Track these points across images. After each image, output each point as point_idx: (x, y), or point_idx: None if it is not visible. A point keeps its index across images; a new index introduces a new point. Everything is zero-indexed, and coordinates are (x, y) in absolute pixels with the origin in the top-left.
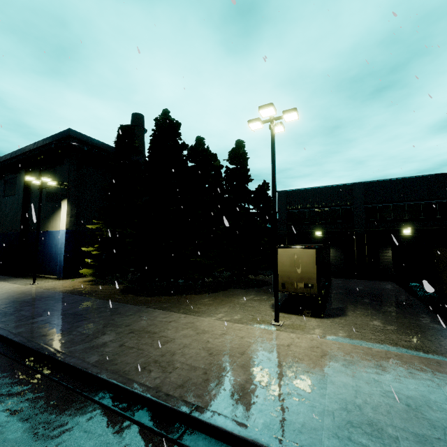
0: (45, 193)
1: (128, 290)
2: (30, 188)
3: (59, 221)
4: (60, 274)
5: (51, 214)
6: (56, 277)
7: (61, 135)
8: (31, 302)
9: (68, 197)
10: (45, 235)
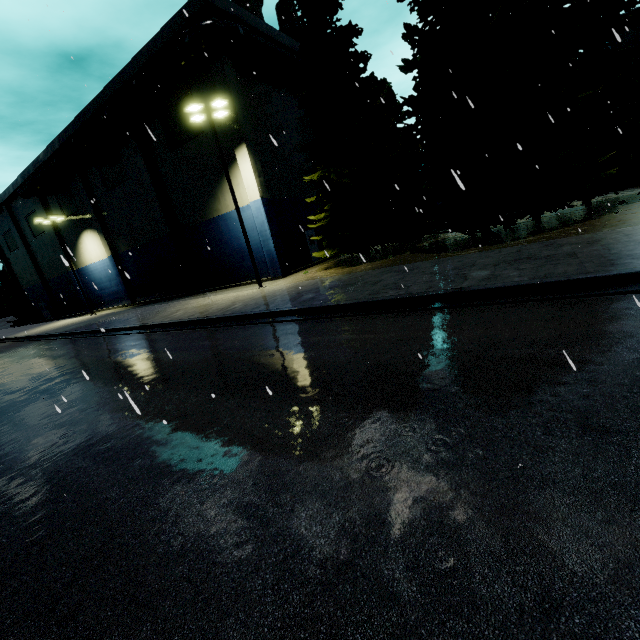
0: (188, 153)
1: (445, 250)
2: (152, 156)
3: (237, 192)
4: (276, 271)
5: (215, 186)
6: (271, 278)
7: (188, 13)
8: (364, 281)
9: (245, 140)
10: (218, 224)
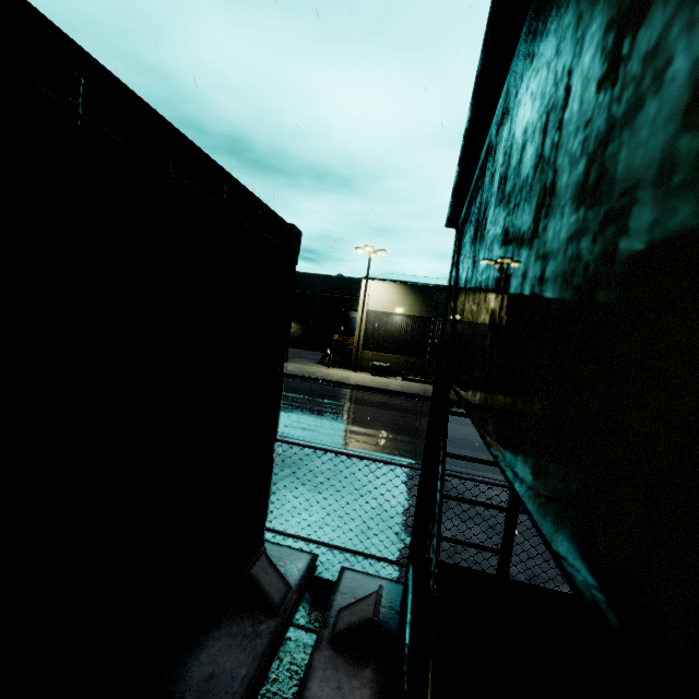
0: None
1: None
2: None
3: None
4: None
5: None
6: None
7: None
8: None
9: None
10: None
